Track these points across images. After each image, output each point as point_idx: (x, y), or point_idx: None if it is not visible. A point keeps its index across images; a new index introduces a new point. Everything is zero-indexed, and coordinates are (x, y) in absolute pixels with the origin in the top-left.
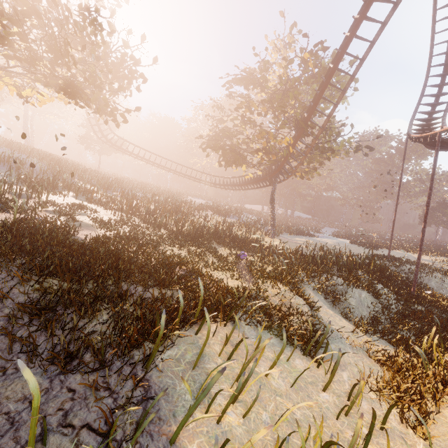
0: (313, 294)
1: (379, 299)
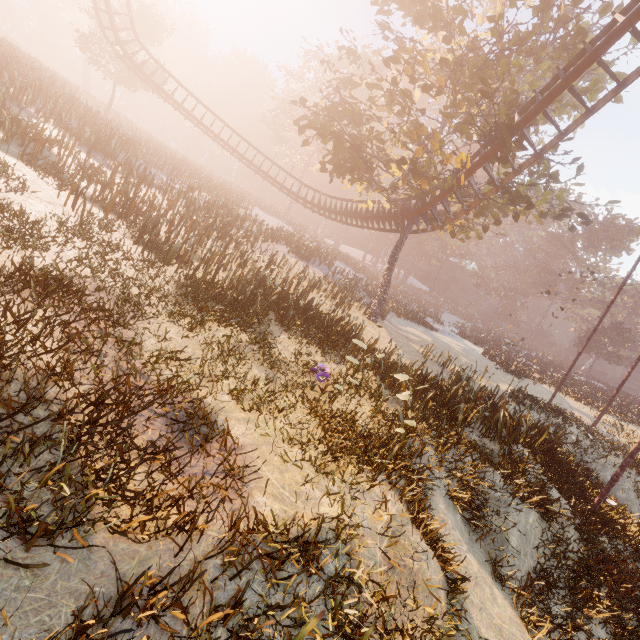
0: (444, 507)
1: (550, 521)
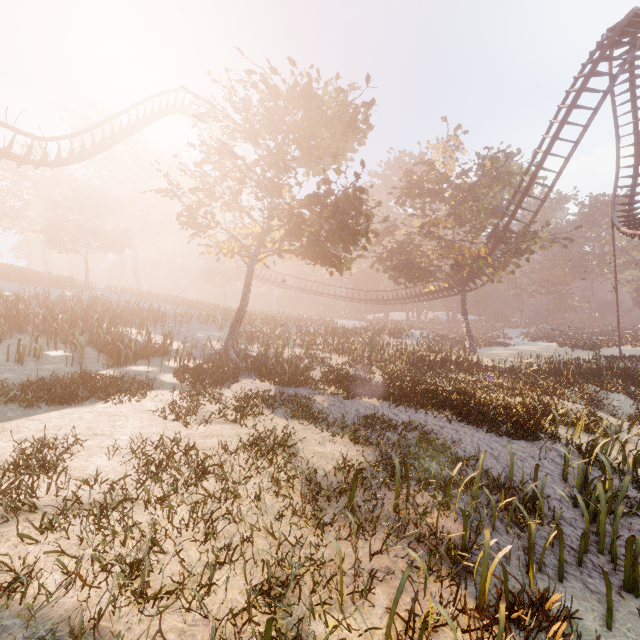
0: (577, 402)
1: (637, 399)
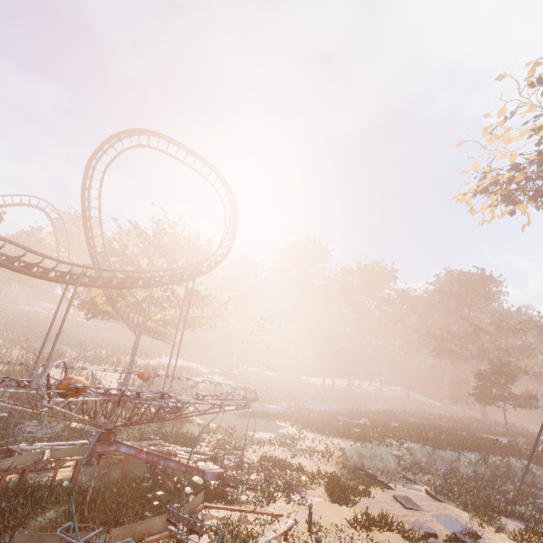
0: None
1: None
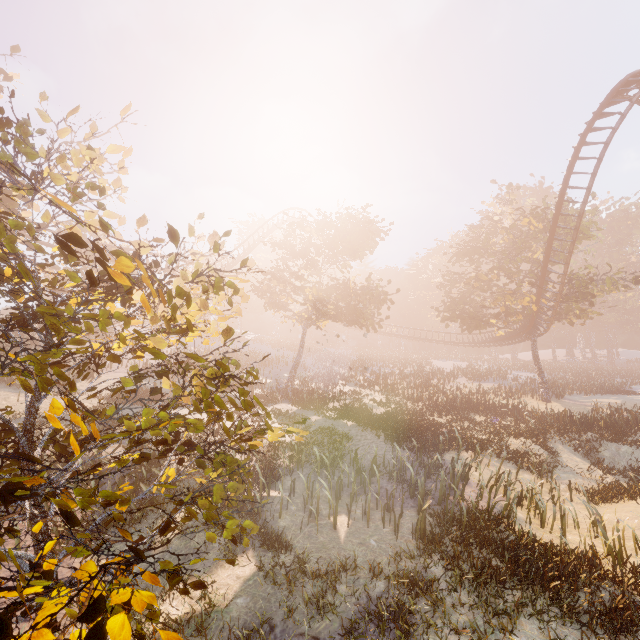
0: (562, 447)
1: None
